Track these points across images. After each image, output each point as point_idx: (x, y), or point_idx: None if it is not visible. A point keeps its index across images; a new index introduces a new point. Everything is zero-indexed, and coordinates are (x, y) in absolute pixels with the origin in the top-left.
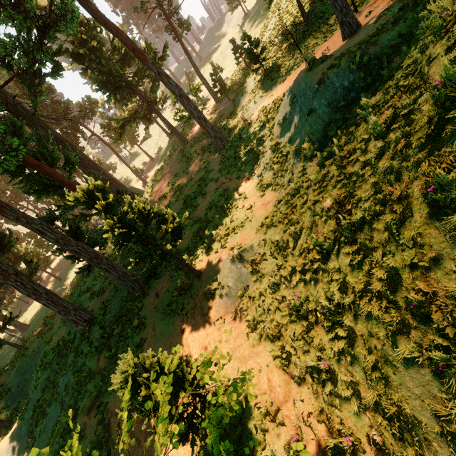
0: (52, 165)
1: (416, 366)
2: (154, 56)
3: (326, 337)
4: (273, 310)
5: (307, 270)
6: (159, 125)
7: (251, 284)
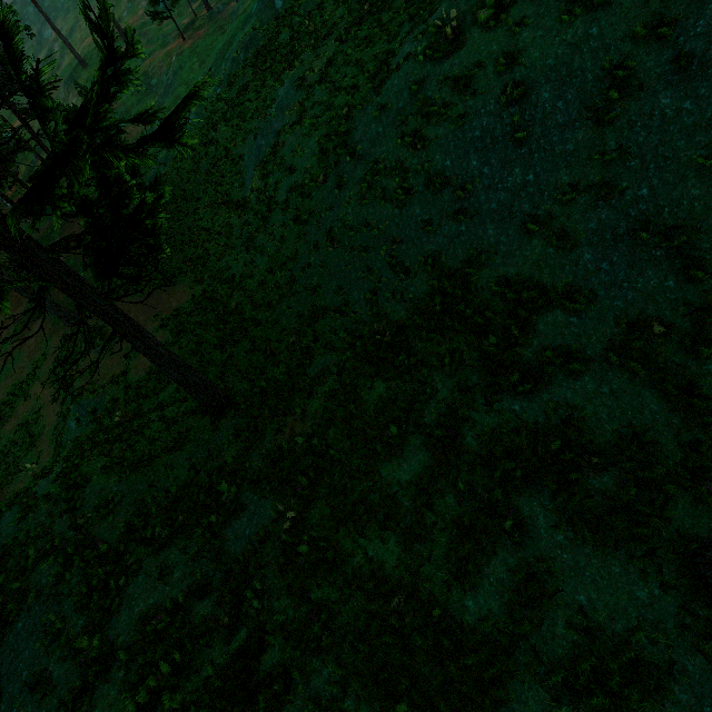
0: None
1: None
2: None
3: None
4: None
5: None
6: (19, 180)
7: None
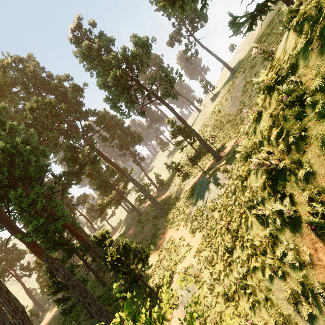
0: (63, 230)
1: (274, 281)
2: (127, 172)
3: (244, 300)
4: (214, 304)
5: (226, 268)
6: (123, 206)
7: (196, 292)
